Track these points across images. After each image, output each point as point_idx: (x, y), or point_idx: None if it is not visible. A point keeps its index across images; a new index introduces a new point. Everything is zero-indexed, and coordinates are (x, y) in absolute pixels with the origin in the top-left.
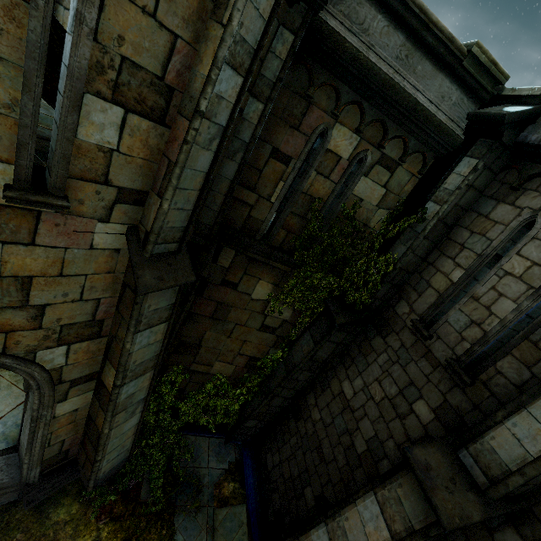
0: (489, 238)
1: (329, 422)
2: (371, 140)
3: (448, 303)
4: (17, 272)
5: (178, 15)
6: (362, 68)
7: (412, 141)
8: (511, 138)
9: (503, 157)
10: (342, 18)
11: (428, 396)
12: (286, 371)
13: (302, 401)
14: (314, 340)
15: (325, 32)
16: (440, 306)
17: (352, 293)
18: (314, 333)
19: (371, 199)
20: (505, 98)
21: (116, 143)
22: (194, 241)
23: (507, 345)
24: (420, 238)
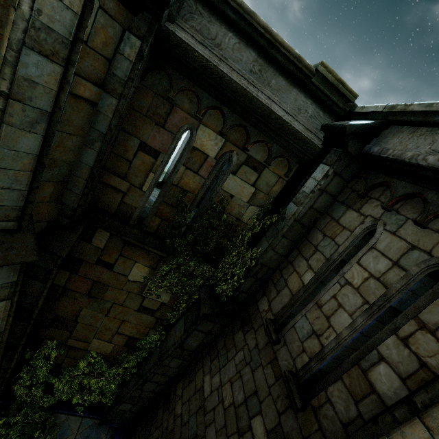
0: (337, 243)
1: (185, 420)
2: (236, 143)
3: (299, 306)
4: None
5: None
6: (213, 76)
7: (274, 146)
8: (357, 148)
9: (352, 166)
10: (194, 32)
11: (266, 413)
12: (159, 356)
13: (172, 390)
14: (185, 327)
15: (174, 41)
16: (292, 308)
17: (222, 284)
18: (187, 319)
19: (241, 195)
20: (357, 114)
21: None
22: (59, 221)
23: (340, 367)
24: (279, 237)
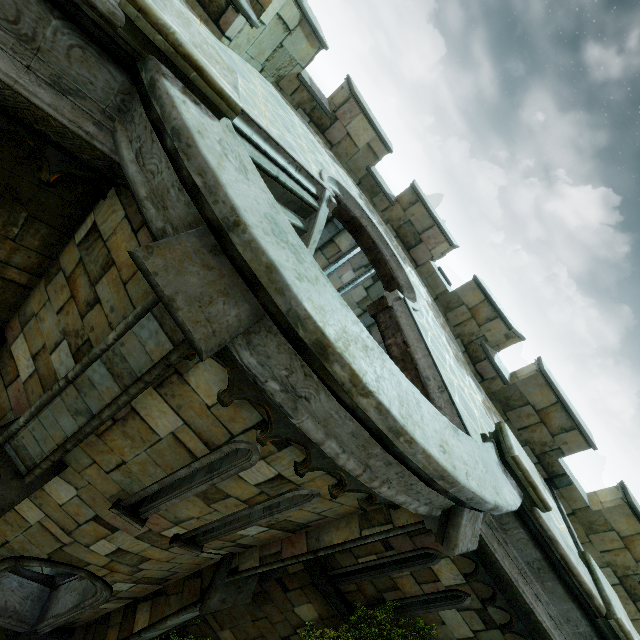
0: None
1: None
2: (477, 590)
3: None
4: (146, 555)
5: (335, 513)
6: (485, 555)
7: (519, 623)
8: None
9: None
10: None
11: None
12: None
13: None
14: None
15: None
16: None
17: None
18: None
19: (455, 629)
20: None
21: (253, 534)
22: None
23: None
24: None
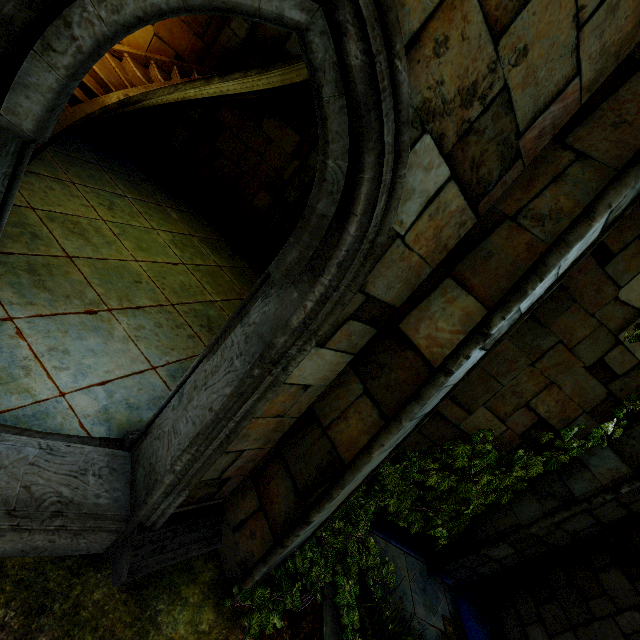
0: None
1: None
2: None
3: None
4: None
5: None
6: None
7: None
8: None
9: None
10: None
11: None
12: (631, 465)
13: None
14: None
15: None
16: None
17: None
18: None
19: None
20: None
21: None
22: None
23: None
24: None
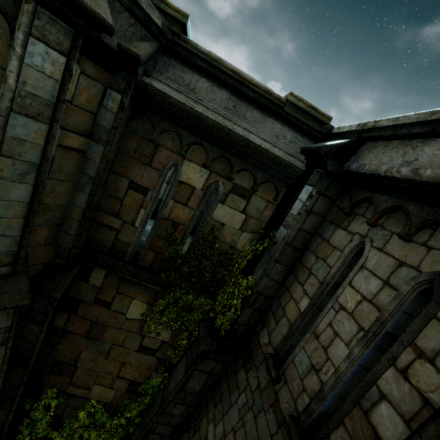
0: (329, 265)
1: None
2: (220, 173)
3: (298, 337)
4: None
5: None
6: (190, 116)
7: (259, 173)
8: (336, 167)
9: (335, 184)
10: (170, 82)
11: None
12: (161, 402)
13: None
14: (186, 367)
15: (151, 92)
16: (291, 340)
17: (221, 316)
18: (188, 358)
19: (233, 223)
20: (335, 135)
21: None
22: (56, 262)
23: (341, 408)
24: (271, 262)
